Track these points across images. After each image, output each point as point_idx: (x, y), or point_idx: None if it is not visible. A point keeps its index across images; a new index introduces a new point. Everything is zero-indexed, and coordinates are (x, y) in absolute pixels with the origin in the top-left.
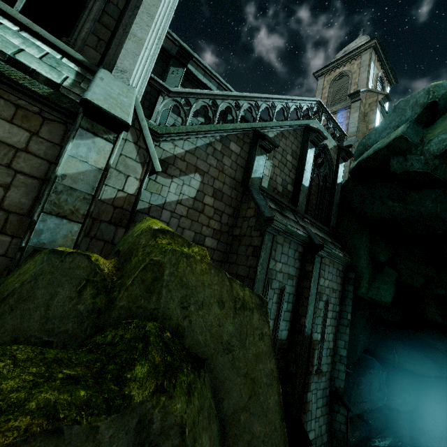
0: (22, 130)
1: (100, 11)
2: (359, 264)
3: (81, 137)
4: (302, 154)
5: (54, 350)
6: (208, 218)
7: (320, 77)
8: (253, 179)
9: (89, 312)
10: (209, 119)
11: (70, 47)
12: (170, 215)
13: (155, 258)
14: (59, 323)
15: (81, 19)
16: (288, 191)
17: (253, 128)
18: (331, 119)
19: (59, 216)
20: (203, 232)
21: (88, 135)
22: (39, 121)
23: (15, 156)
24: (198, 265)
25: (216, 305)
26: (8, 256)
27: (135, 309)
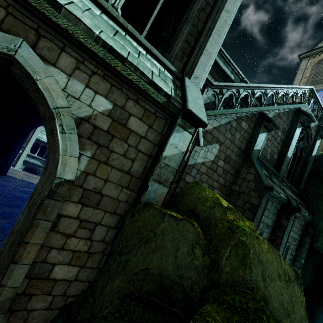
0: (145, 125)
1: (188, 33)
2: (319, 223)
3: (177, 131)
4: (290, 131)
5: (215, 307)
6: (218, 176)
7: (305, 59)
8: (254, 150)
9: (202, 267)
10: (232, 104)
11: (168, 61)
12: (196, 172)
13: (241, 238)
14: (185, 270)
15: (175, 39)
16: (273, 158)
17: (260, 111)
18: (317, 103)
19: (159, 182)
20: (213, 185)
21: (180, 130)
22: (153, 118)
23: (140, 141)
24: (263, 244)
25: (277, 278)
26: (127, 202)
27: (236, 276)
